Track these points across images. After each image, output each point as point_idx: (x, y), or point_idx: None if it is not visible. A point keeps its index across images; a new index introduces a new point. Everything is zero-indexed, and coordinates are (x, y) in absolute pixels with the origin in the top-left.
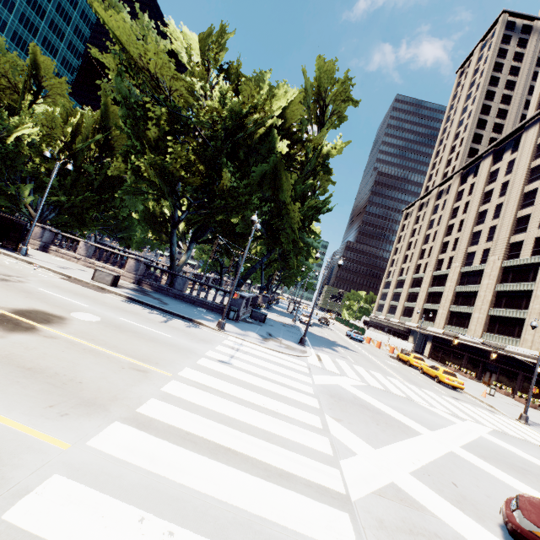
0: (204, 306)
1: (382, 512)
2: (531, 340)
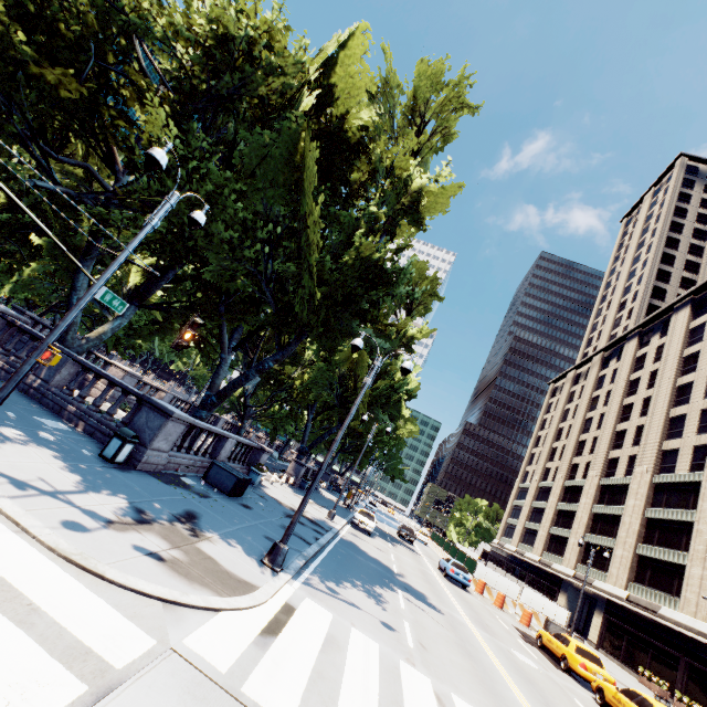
0: (79, 423)
1: None
2: None
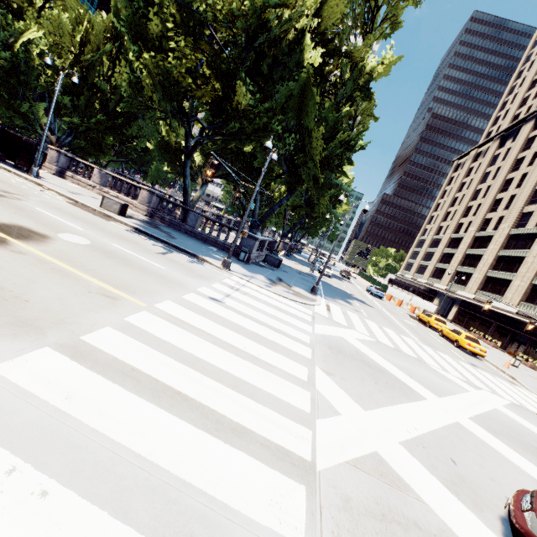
0: (216, 245)
1: (352, 488)
2: None
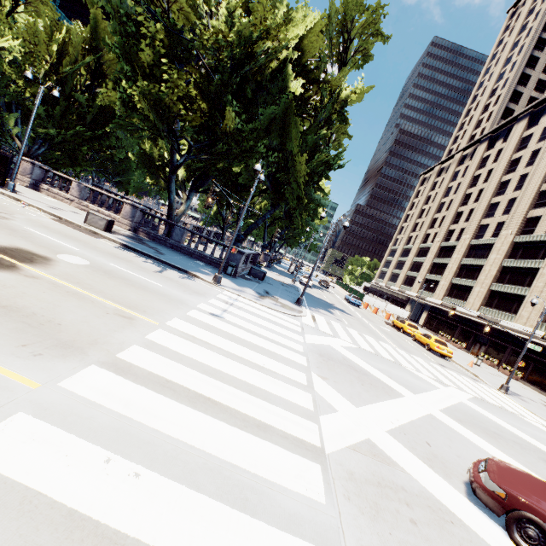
0: (202, 259)
1: (354, 465)
2: (527, 317)
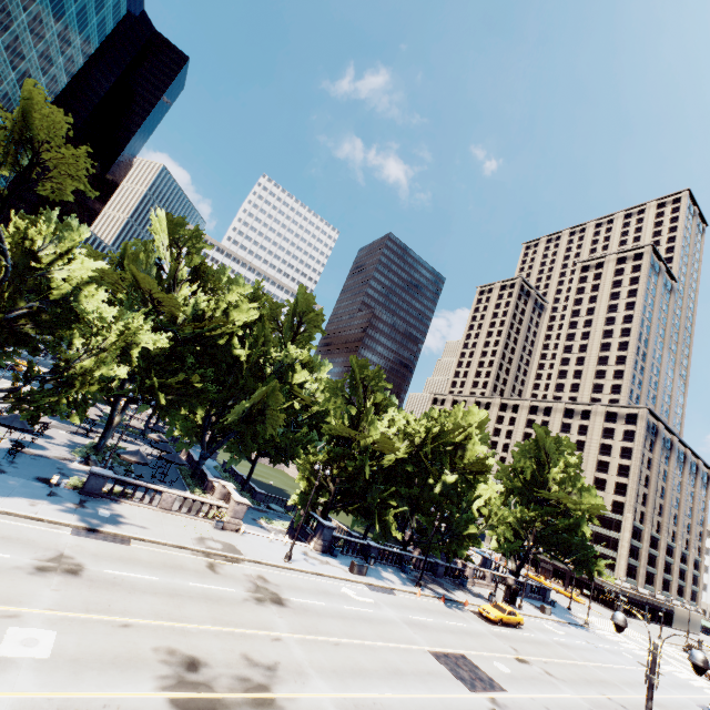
0: (536, 599)
1: None
2: None
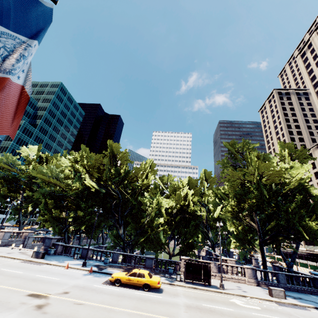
0: (305, 292)
1: None
2: None
